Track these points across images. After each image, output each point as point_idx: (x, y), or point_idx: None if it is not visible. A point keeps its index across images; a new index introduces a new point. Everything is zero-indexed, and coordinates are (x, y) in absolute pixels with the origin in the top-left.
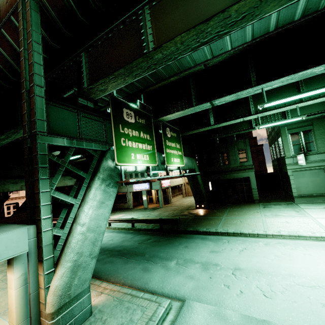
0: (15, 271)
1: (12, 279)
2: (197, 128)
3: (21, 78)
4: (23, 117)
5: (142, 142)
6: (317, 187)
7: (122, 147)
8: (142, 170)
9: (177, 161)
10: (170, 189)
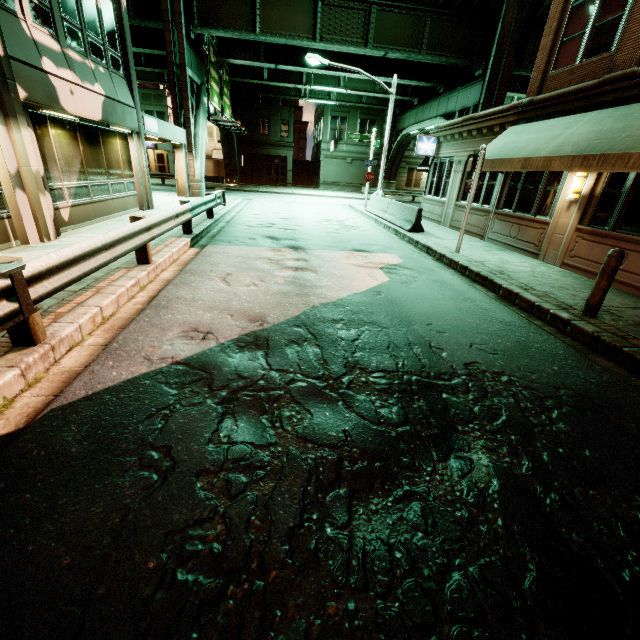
0: (183, 152)
1: (181, 156)
2: (248, 77)
3: (163, 6)
4: (167, 43)
5: (216, 84)
6: (338, 177)
7: (211, 87)
8: (212, 112)
9: (228, 113)
10: None
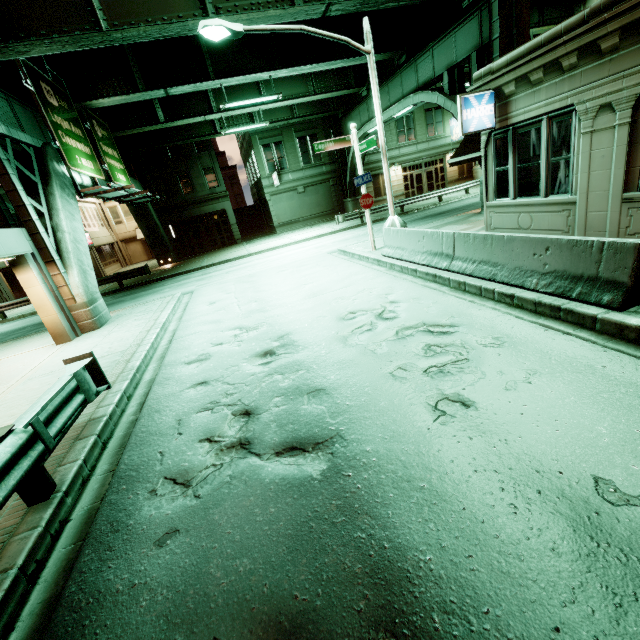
0: (32, 269)
1: (31, 277)
2: (138, 126)
3: None
4: None
5: (79, 140)
6: (293, 212)
7: (65, 144)
8: (89, 185)
9: (123, 180)
10: (96, 252)
